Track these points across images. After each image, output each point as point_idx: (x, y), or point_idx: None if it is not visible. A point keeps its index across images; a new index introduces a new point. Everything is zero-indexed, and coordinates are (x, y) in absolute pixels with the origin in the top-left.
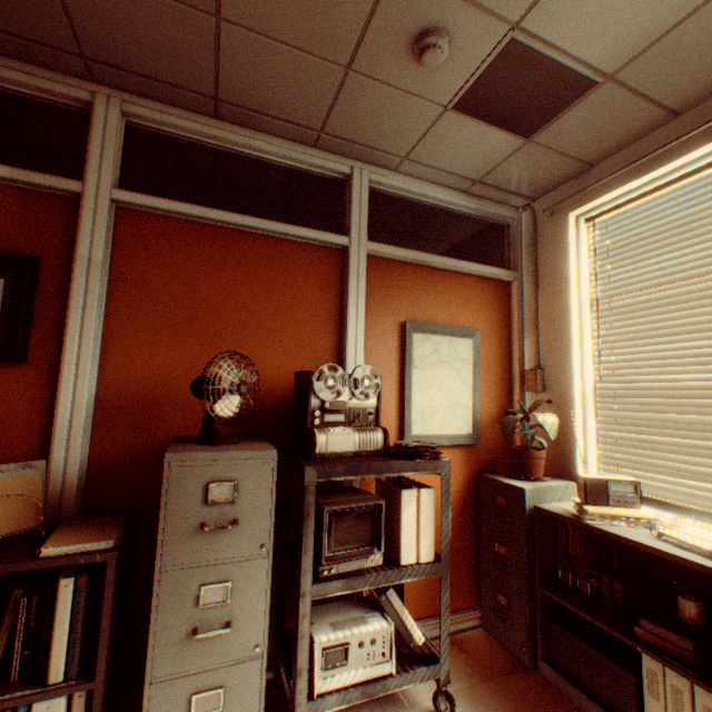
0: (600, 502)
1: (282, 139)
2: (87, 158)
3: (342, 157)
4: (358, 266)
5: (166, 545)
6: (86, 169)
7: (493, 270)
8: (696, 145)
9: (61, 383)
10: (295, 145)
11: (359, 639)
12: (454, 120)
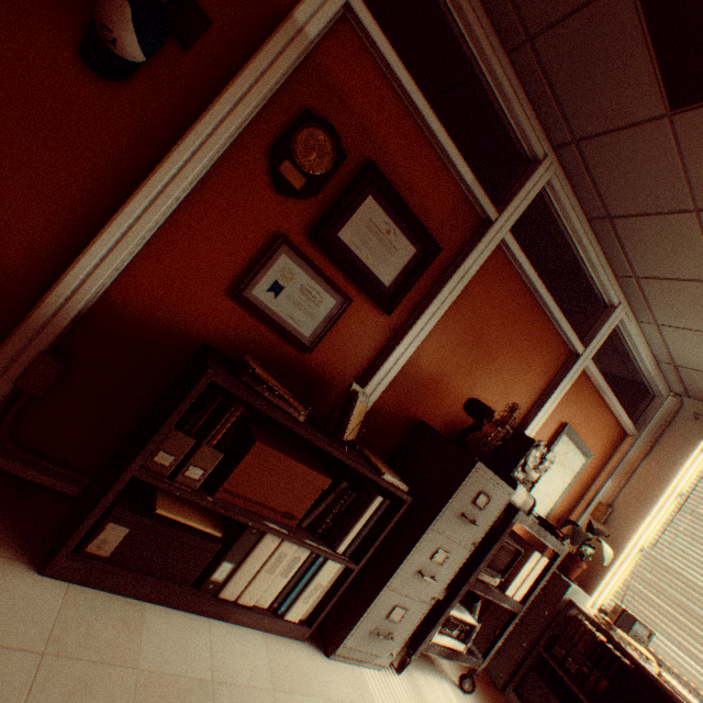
0: (623, 628)
1: (604, 258)
2: (512, 200)
3: (621, 292)
4: (575, 372)
5: (442, 514)
6: (506, 207)
7: (628, 422)
8: None
9: (399, 344)
10: (607, 266)
11: (462, 622)
12: None
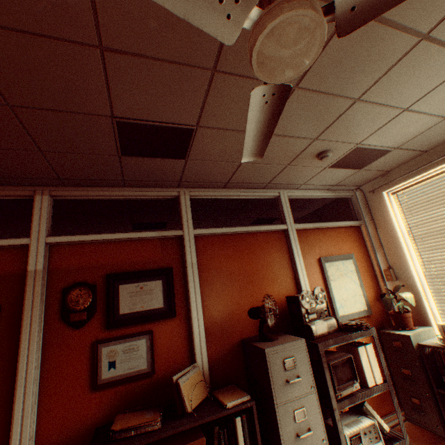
0: None
1: (249, 189)
2: (182, 219)
3: (274, 189)
4: (293, 237)
5: (275, 393)
6: (182, 224)
7: (351, 222)
8: (439, 163)
9: (193, 323)
10: (255, 189)
11: (363, 430)
12: (328, 170)
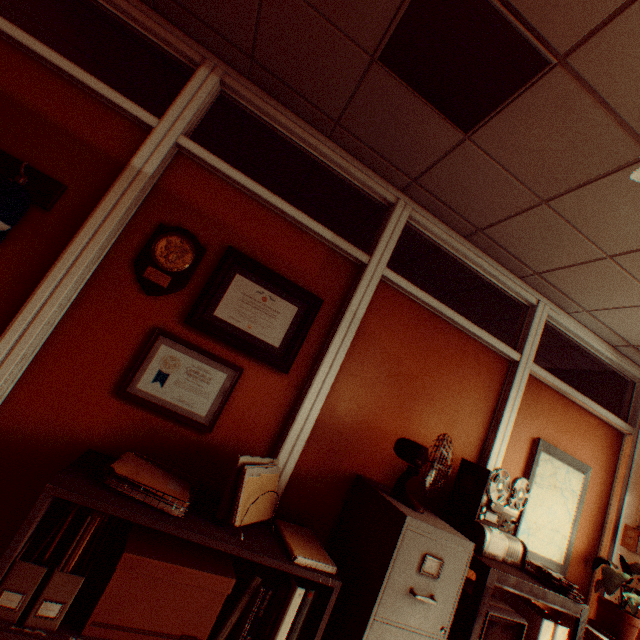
0: None
1: (499, 264)
2: (378, 241)
3: (534, 290)
4: (520, 380)
5: (383, 596)
6: (375, 248)
7: (615, 419)
8: None
9: (305, 400)
10: (506, 271)
11: None
12: None
